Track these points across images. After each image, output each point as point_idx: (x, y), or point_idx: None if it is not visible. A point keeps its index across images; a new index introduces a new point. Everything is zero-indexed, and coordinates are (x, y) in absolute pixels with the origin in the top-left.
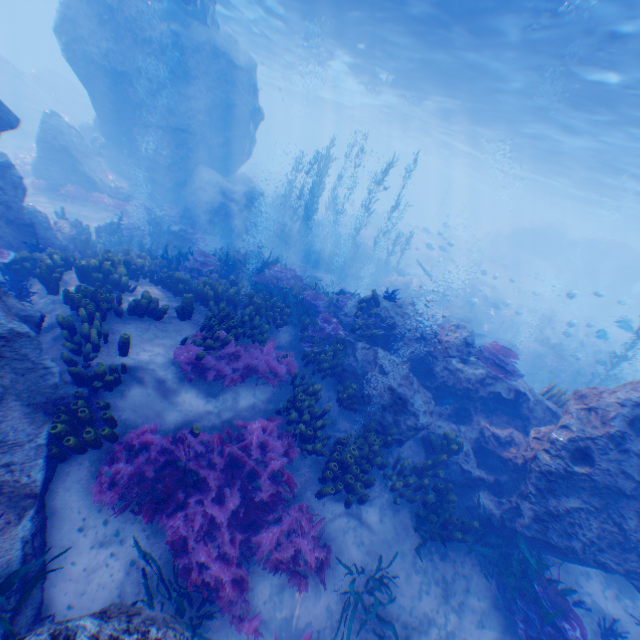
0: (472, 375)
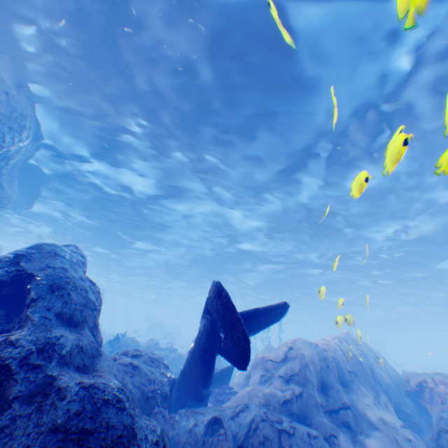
0: (163, 352)
